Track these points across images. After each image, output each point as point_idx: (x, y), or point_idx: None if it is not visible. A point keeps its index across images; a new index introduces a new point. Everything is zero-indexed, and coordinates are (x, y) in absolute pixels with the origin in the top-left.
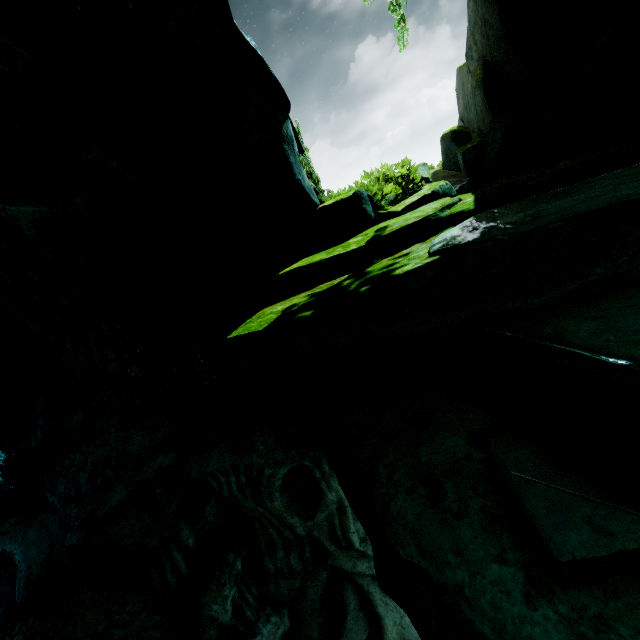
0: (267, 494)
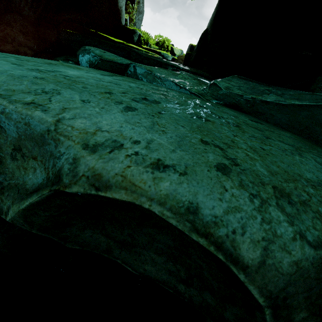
0: None
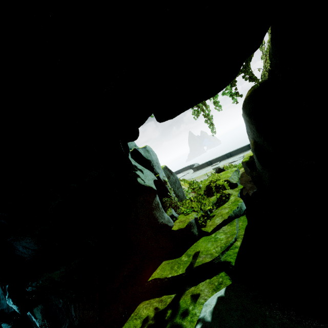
0: None
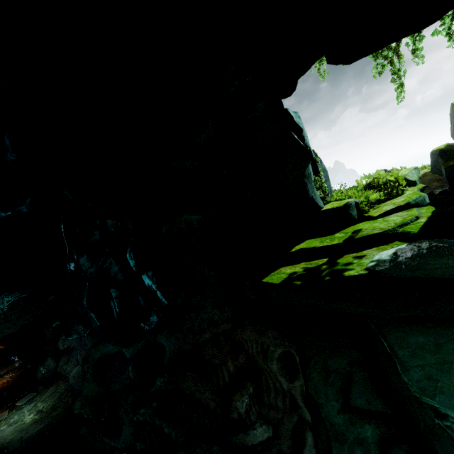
0: (270, 360)
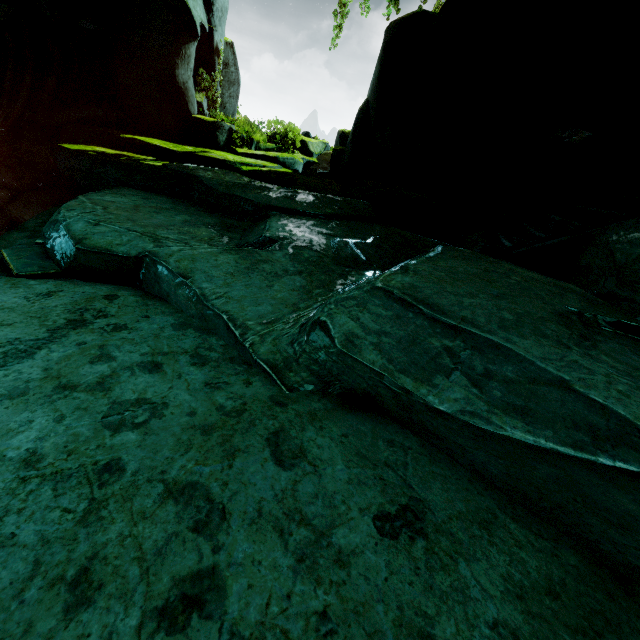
0: None
